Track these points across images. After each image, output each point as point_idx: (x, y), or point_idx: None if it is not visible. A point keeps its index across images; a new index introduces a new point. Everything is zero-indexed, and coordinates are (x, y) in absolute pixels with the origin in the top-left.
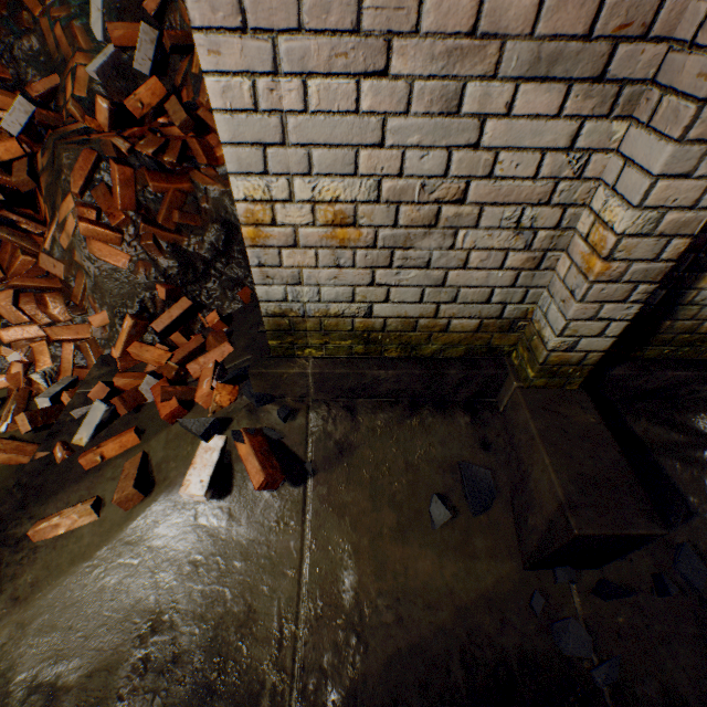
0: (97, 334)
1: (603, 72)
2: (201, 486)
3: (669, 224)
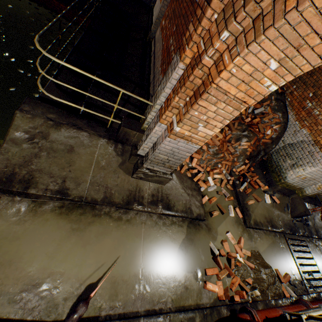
0: (231, 164)
1: None
2: (270, 201)
3: None
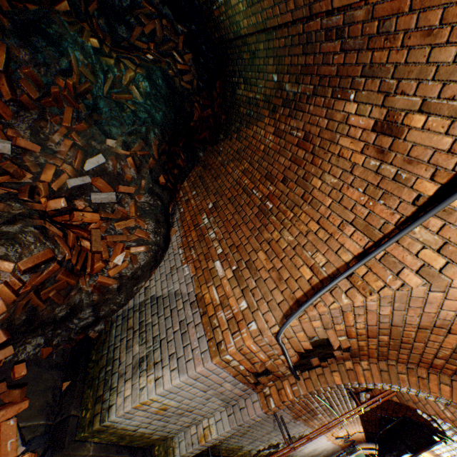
0: None
1: (229, 402)
2: None
3: (219, 438)
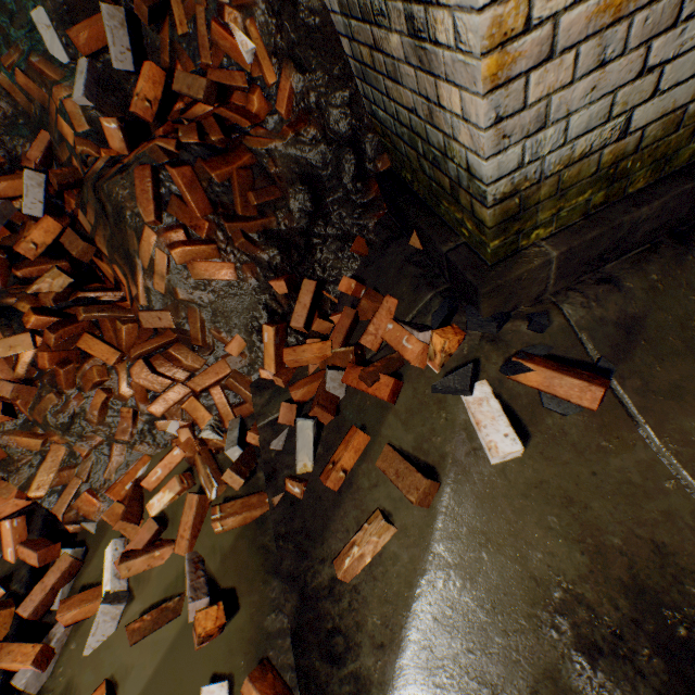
0: (235, 365)
1: None
2: (510, 441)
3: None
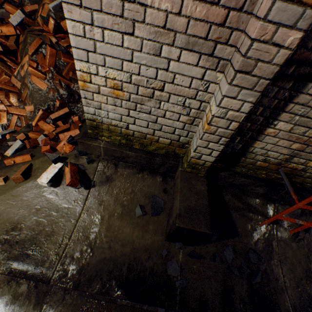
0: (28, 114)
1: (212, 53)
2: (46, 180)
3: (230, 116)
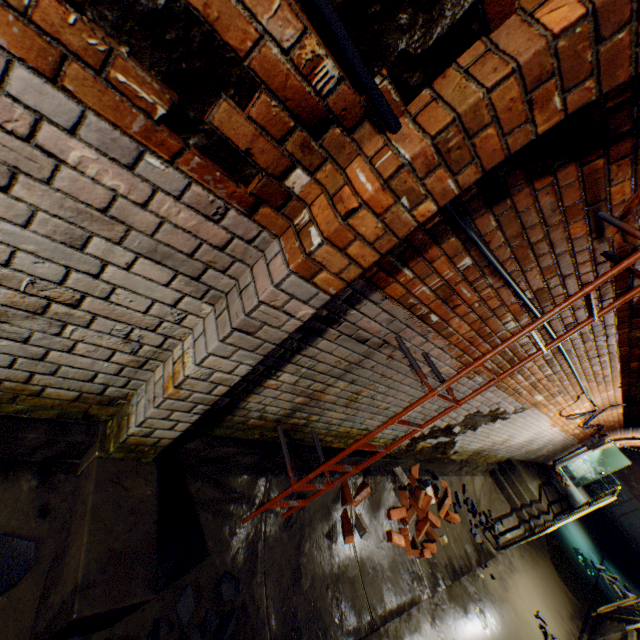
0: None
1: (200, 277)
2: None
3: (218, 378)
